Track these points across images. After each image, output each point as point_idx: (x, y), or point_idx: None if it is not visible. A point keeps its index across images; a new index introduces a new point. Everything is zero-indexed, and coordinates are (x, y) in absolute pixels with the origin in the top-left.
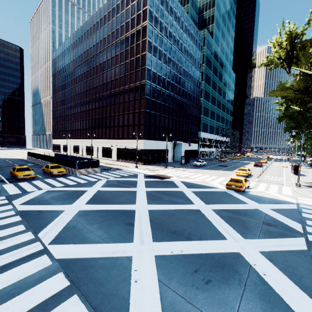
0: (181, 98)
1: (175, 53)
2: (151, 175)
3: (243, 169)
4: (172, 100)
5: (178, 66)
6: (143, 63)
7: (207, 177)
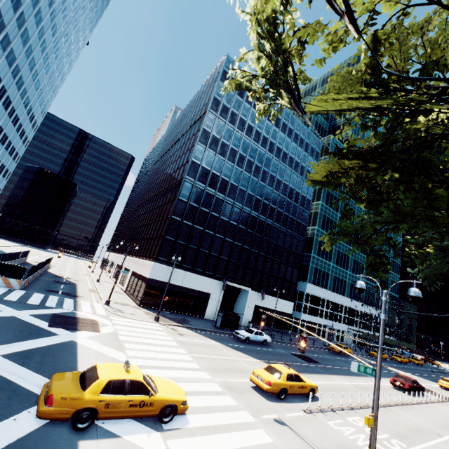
0: (260, 215)
1: (257, 152)
2: (70, 317)
3: (274, 370)
4: (237, 214)
5: (260, 169)
6: (190, 155)
7: (170, 358)
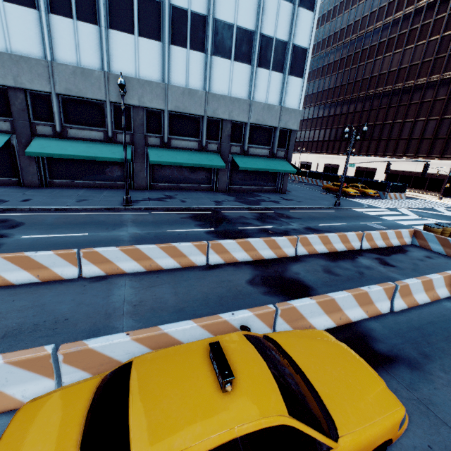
0: None
1: None
2: None
3: None
4: None
5: None
6: None
7: None
